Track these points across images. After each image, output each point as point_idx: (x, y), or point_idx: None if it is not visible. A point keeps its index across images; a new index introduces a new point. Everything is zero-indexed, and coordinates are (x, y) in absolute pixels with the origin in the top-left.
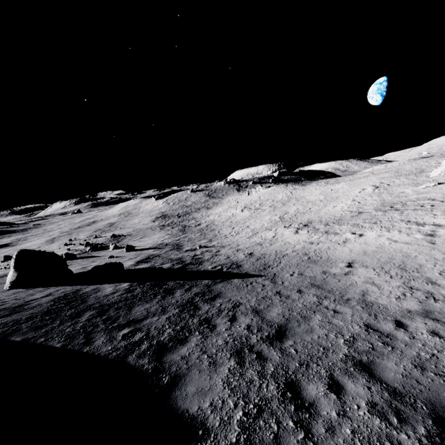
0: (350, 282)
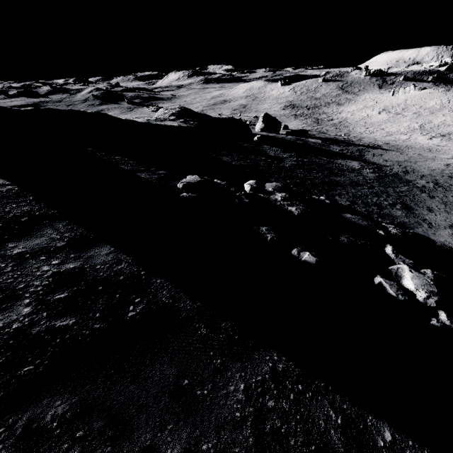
0: (447, 160)
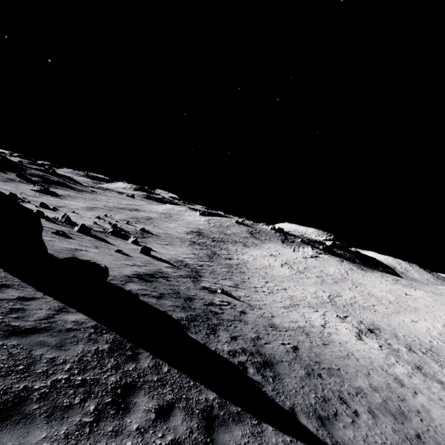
0: None
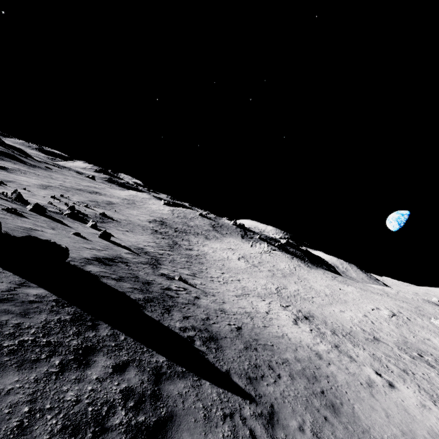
0: None
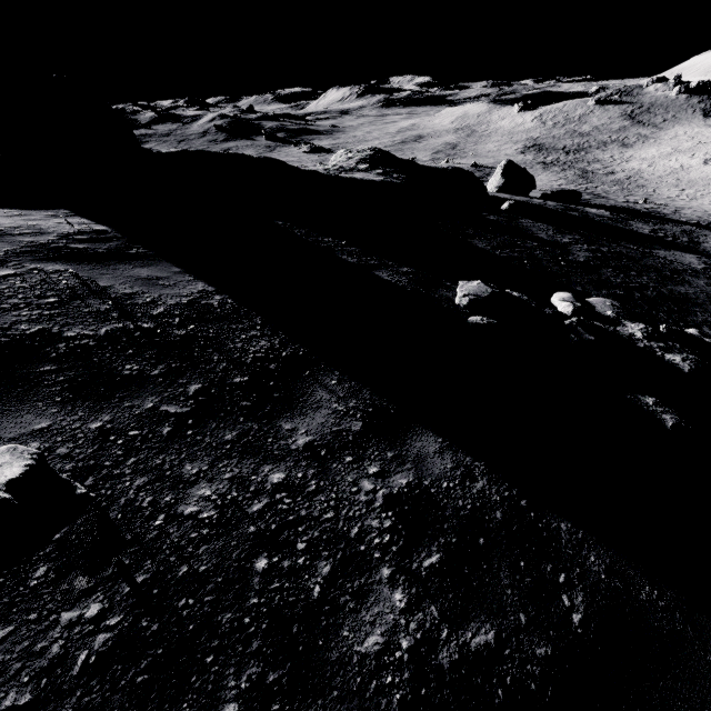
0: None
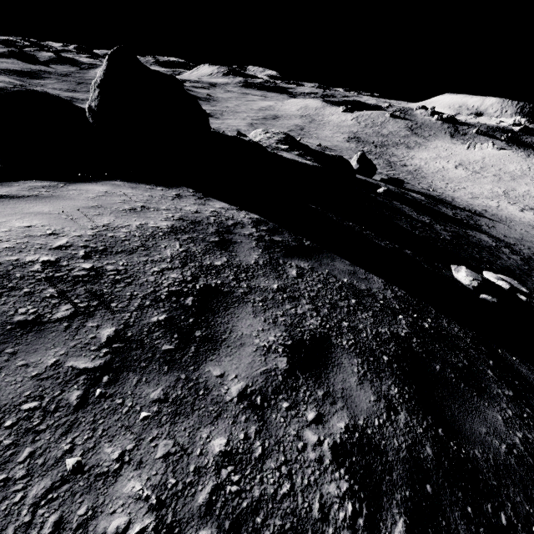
0: None
